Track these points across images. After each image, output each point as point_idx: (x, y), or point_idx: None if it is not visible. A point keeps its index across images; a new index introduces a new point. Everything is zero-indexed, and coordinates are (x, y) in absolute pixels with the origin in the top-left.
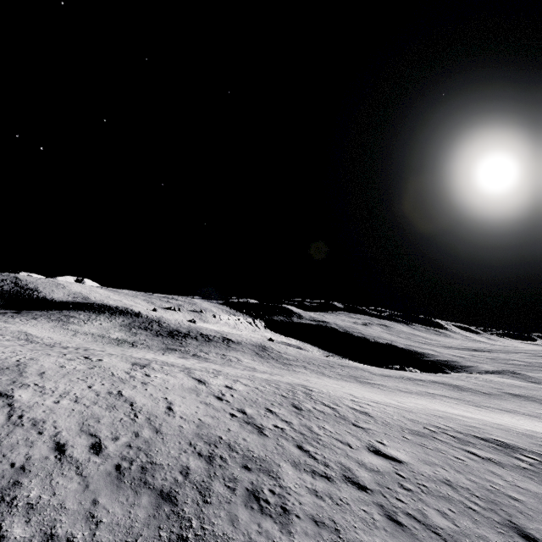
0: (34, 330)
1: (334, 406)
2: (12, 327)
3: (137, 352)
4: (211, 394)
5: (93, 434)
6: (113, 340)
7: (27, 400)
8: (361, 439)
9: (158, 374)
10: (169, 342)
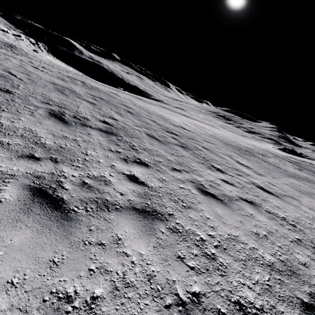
0: None
1: None
2: None
3: None
4: None
5: None
6: None
7: None
8: None
9: None
10: None
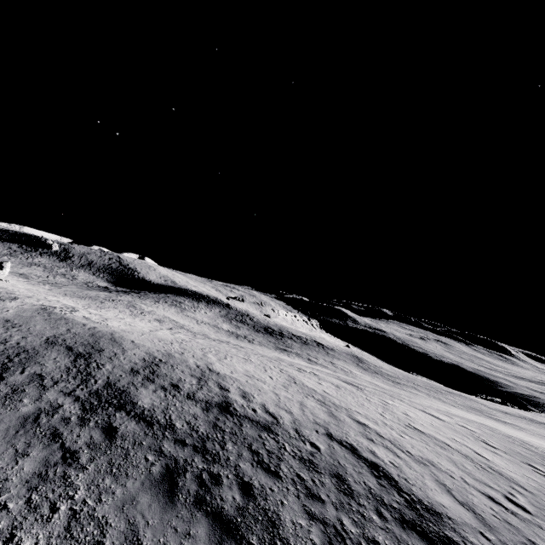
0: (171, 316)
1: None
2: (155, 311)
3: (270, 352)
4: (473, 437)
5: (487, 484)
6: (228, 332)
7: (382, 432)
8: None
9: (389, 401)
10: (273, 340)
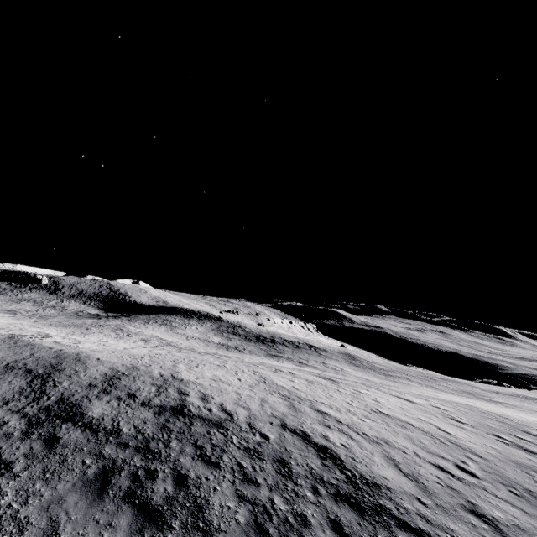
0: (159, 335)
1: None
2: (144, 331)
3: (259, 359)
4: (442, 415)
5: (440, 456)
6: (218, 344)
7: (342, 418)
8: None
9: (363, 390)
10: (265, 348)
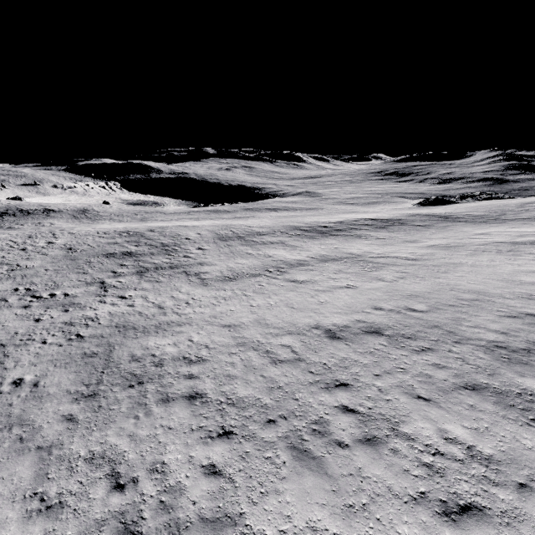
0: None
1: (59, 234)
2: None
3: None
4: None
5: None
6: None
7: None
8: (48, 241)
9: None
10: None
